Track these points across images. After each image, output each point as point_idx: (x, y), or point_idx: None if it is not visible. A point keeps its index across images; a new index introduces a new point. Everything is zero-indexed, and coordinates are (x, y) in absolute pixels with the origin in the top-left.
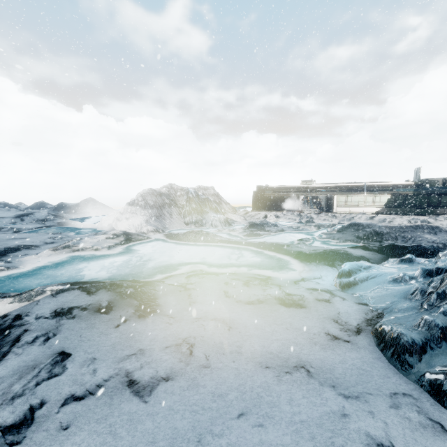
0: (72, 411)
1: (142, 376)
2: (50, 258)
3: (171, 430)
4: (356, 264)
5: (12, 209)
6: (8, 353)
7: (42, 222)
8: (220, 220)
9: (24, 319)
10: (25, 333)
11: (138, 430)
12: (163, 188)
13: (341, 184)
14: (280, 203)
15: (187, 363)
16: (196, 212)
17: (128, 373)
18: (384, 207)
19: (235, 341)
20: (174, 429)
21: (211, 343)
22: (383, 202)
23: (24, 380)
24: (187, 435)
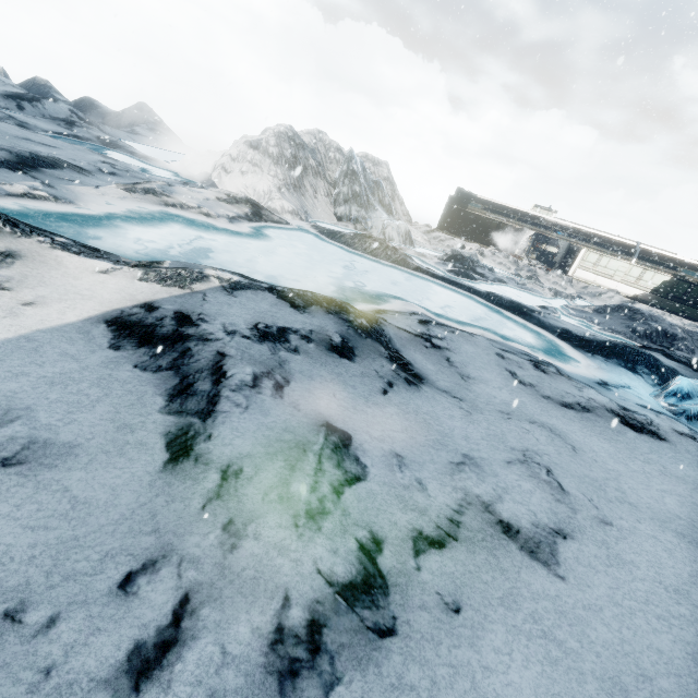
0: (442, 571)
1: (516, 518)
2: (127, 205)
3: (655, 654)
4: (697, 383)
5: None
6: (218, 397)
7: (65, 125)
8: (399, 230)
9: (202, 327)
10: (225, 360)
11: (595, 641)
12: (306, 134)
13: (599, 232)
14: (488, 232)
15: (571, 507)
16: (359, 202)
17: (486, 504)
18: (650, 293)
19: (604, 478)
20: (660, 654)
21: (573, 474)
22: (653, 283)
23: (303, 476)
24: (694, 672)
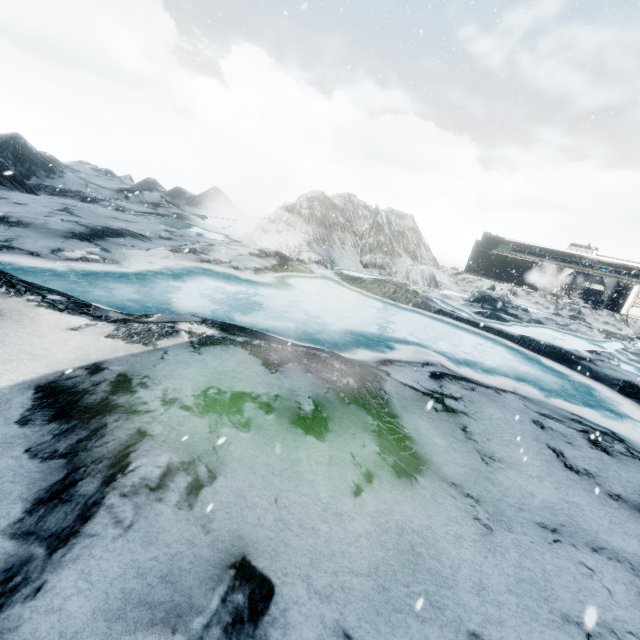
0: None
1: None
2: (167, 263)
3: None
4: None
5: (116, 179)
6: (96, 507)
7: (153, 206)
8: (423, 273)
9: (137, 394)
10: (140, 443)
11: None
12: (337, 197)
13: None
14: (520, 272)
15: None
16: (384, 250)
17: None
18: None
19: None
20: None
21: None
22: None
23: None
24: None
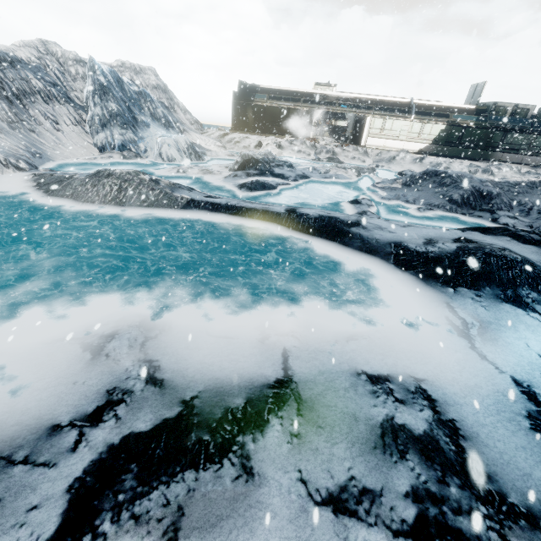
0: None
1: None
2: None
3: None
4: None
5: None
6: None
7: None
8: (178, 145)
9: None
10: None
11: None
12: (20, 47)
13: (377, 97)
14: (280, 121)
15: None
16: (121, 122)
17: None
18: (432, 144)
19: None
20: None
21: None
22: (433, 134)
23: None
24: None
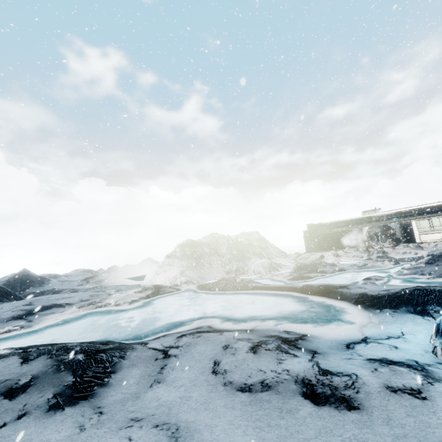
0: None
1: None
2: (69, 316)
3: None
4: None
5: (87, 273)
6: None
7: (99, 282)
8: (263, 265)
9: None
10: None
11: None
12: (204, 238)
13: (417, 207)
14: (339, 240)
15: None
16: (237, 259)
17: None
18: None
19: None
20: None
21: None
22: None
23: None
24: None
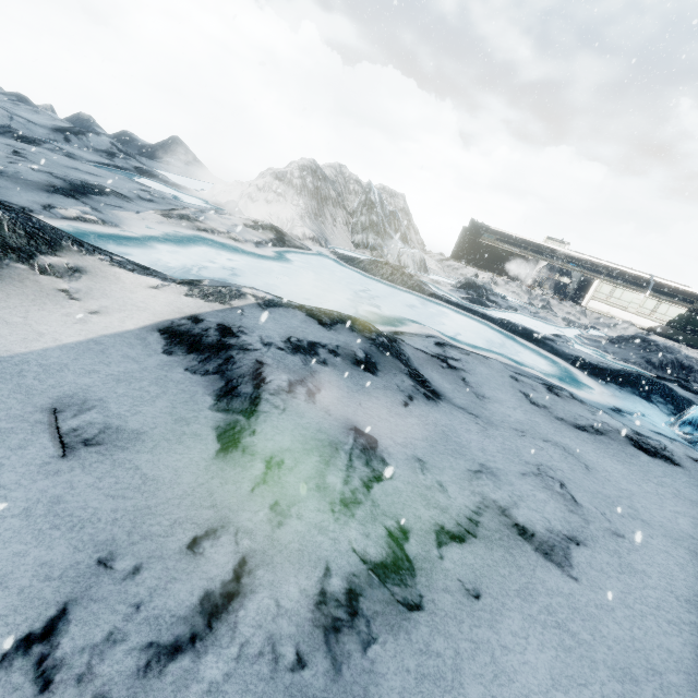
0: (463, 562)
1: (531, 523)
2: (164, 229)
3: (665, 653)
4: None
5: (43, 112)
6: (259, 399)
7: (107, 156)
8: (414, 258)
9: (242, 338)
10: (263, 368)
11: (606, 636)
12: (327, 167)
13: (612, 265)
14: (501, 262)
15: (584, 518)
16: (376, 231)
17: (502, 509)
18: (666, 325)
19: (617, 496)
20: (670, 653)
21: (586, 489)
22: (669, 316)
23: (336, 470)
24: None
